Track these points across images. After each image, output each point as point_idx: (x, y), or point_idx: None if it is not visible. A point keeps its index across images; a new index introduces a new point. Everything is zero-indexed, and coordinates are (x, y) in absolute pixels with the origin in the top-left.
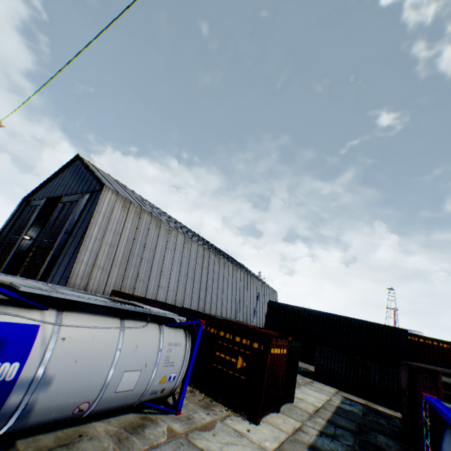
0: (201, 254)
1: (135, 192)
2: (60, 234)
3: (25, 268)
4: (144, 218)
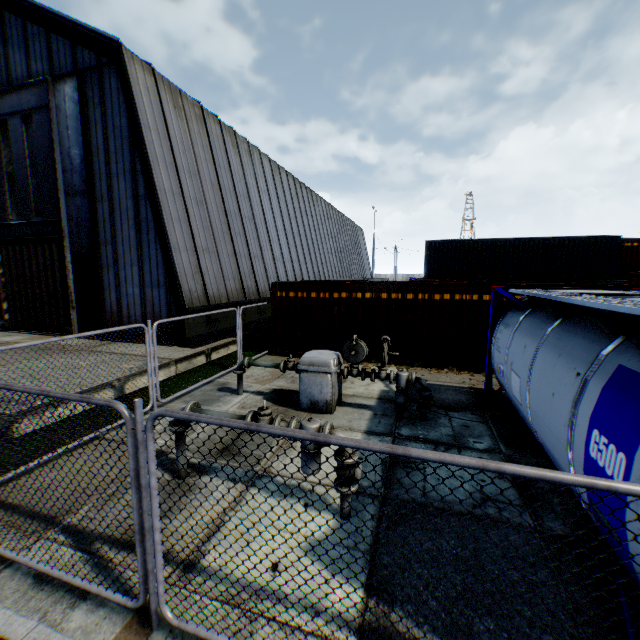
0: (293, 190)
1: None
2: (59, 199)
3: (9, 290)
4: (211, 130)
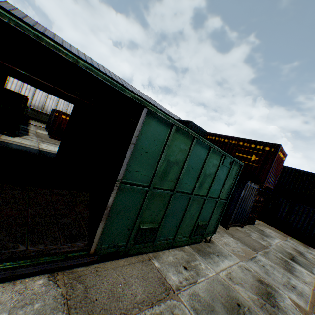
0: None
1: (63, 40)
2: None
3: None
4: None
